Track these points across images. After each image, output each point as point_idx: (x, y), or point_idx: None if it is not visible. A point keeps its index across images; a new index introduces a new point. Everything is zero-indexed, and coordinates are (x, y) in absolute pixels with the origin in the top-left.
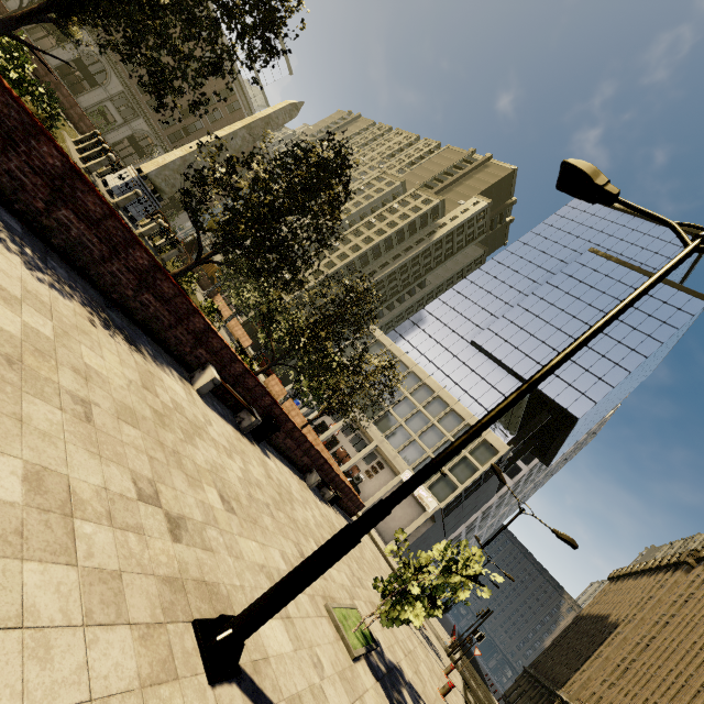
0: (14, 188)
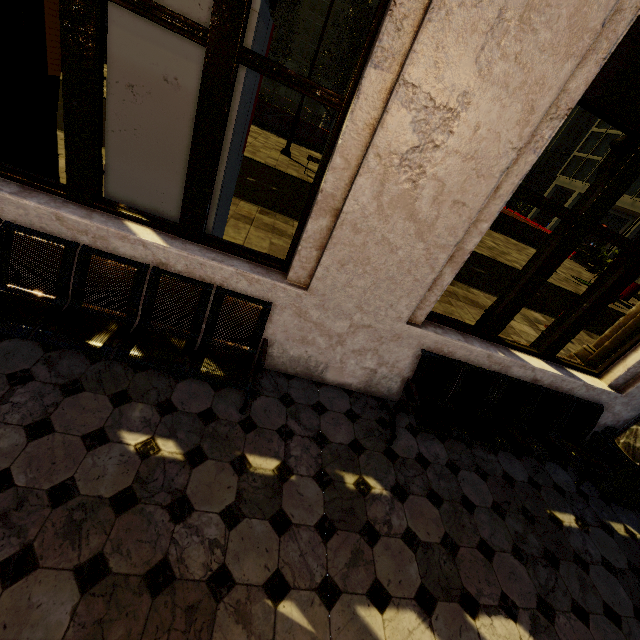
0: (255, 117)
